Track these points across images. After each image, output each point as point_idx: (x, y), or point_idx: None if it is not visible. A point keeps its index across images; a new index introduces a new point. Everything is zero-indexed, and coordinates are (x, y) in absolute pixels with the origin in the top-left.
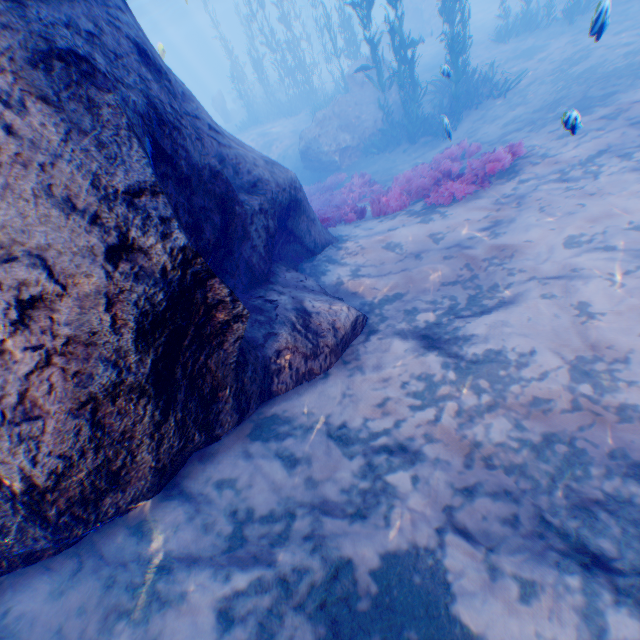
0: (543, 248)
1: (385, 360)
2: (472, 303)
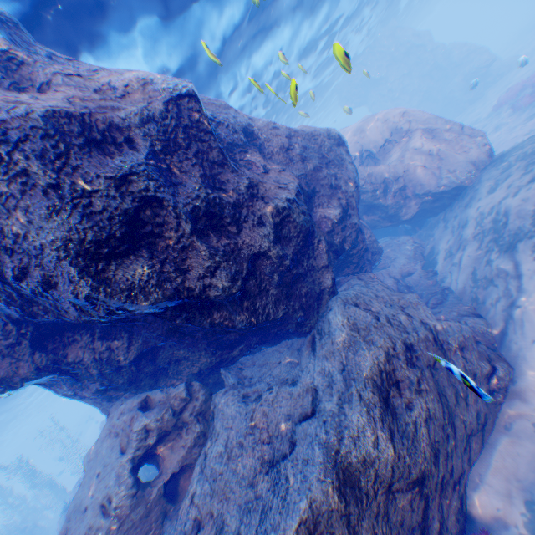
0: None
1: None
2: None
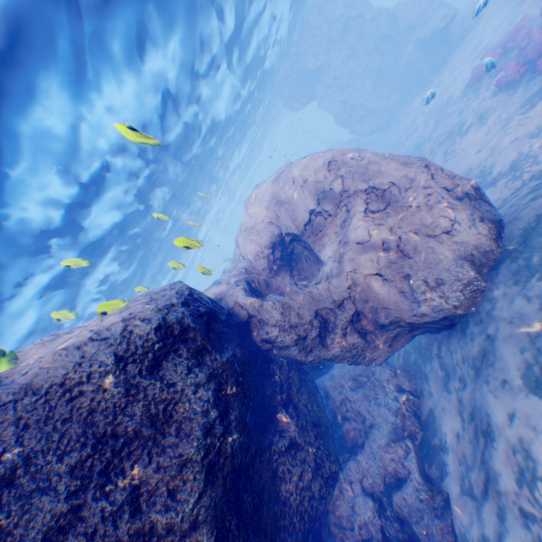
0: (474, 160)
1: (488, 197)
2: (482, 176)
